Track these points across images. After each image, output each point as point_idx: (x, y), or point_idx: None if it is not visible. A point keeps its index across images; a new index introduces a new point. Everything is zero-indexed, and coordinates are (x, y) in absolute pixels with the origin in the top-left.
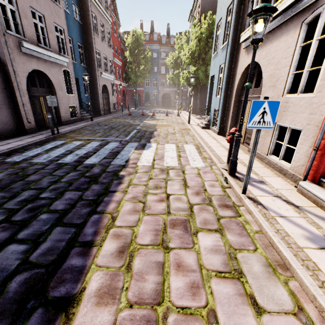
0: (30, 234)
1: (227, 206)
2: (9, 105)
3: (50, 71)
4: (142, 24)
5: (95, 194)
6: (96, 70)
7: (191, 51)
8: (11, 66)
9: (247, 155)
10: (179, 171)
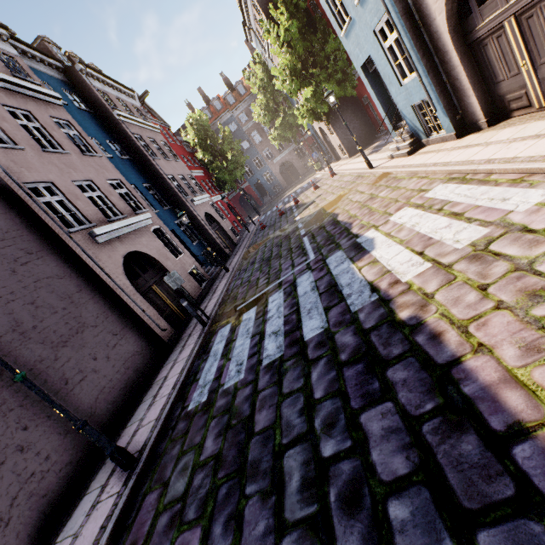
0: None
1: None
2: (129, 324)
3: (141, 244)
4: (189, 104)
5: (423, 391)
6: (185, 202)
7: (288, 70)
8: (101, 272)
9: None
10: (515, 235)
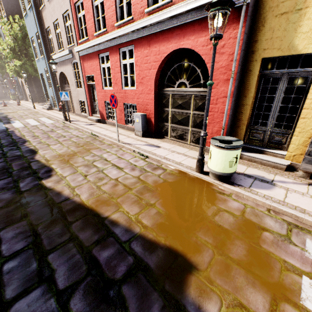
0: None
1: (65, 127)
2: None
3: None
4: None
5: (5, 135)
6: None
7: (10, 47)
8: None
9: (75, 116)
10: (42, 125)
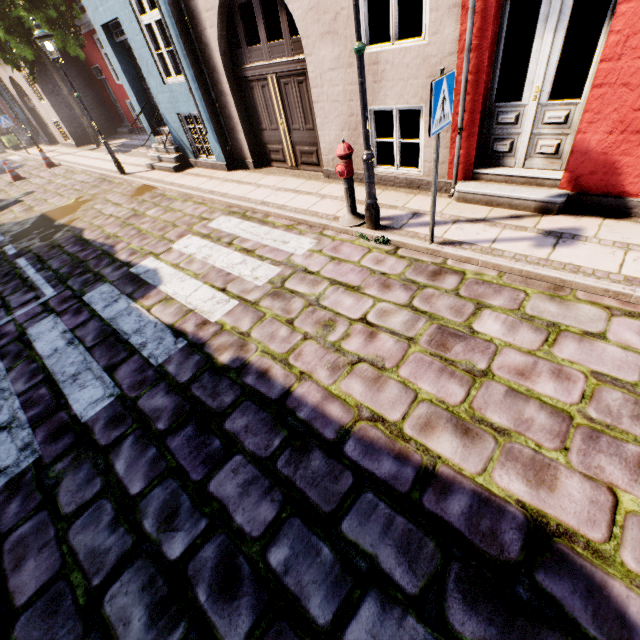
0: (331, 590)
1: (437, 273)
2: None
3: None
4: None
5: (268, 430)
6: None
7: None
8: None
9: (334, 184)
10: (302, 275)
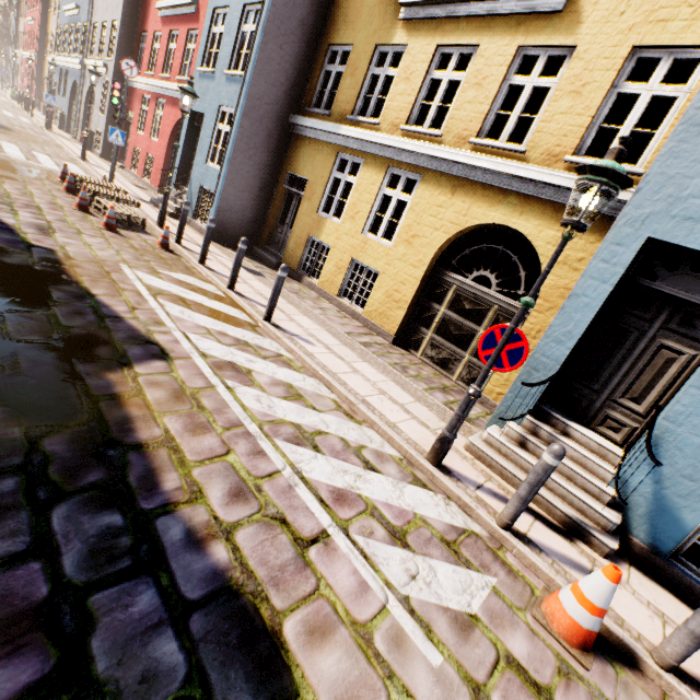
0: None
1: None
2: None
3: None
4: None
5: None
6: None
7: None
8: None
9: None
10: None
